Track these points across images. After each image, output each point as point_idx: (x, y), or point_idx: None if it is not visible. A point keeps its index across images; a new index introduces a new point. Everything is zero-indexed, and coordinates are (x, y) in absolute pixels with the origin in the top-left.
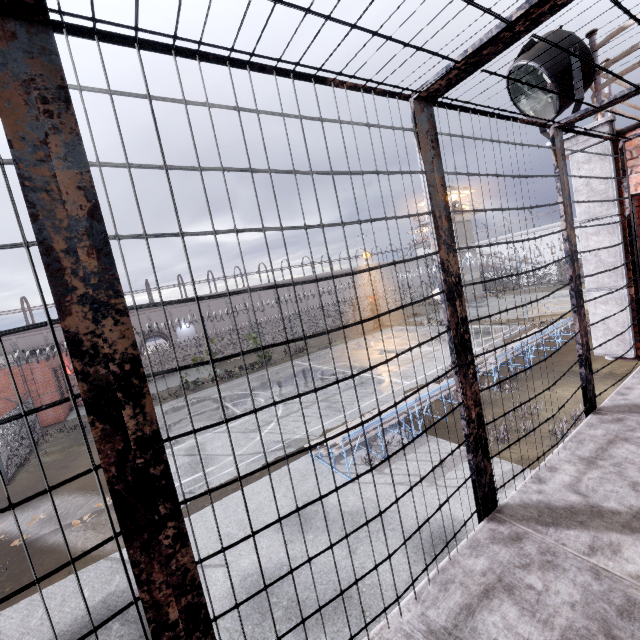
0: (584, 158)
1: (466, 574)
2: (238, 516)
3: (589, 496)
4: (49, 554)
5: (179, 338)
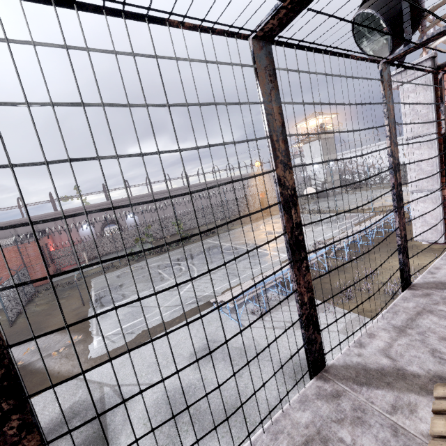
0: (411, 88)
1: (293, 426)
2: (163, 350)
3: (397, 360)
4: (36, 374)
5: (127, 224)
